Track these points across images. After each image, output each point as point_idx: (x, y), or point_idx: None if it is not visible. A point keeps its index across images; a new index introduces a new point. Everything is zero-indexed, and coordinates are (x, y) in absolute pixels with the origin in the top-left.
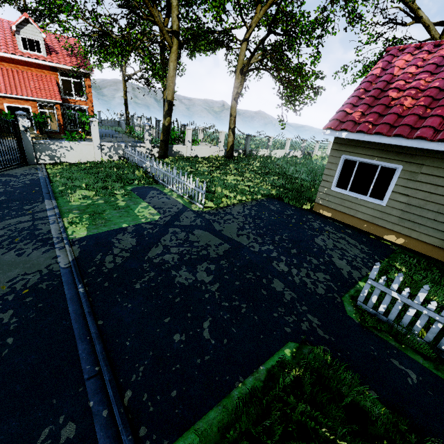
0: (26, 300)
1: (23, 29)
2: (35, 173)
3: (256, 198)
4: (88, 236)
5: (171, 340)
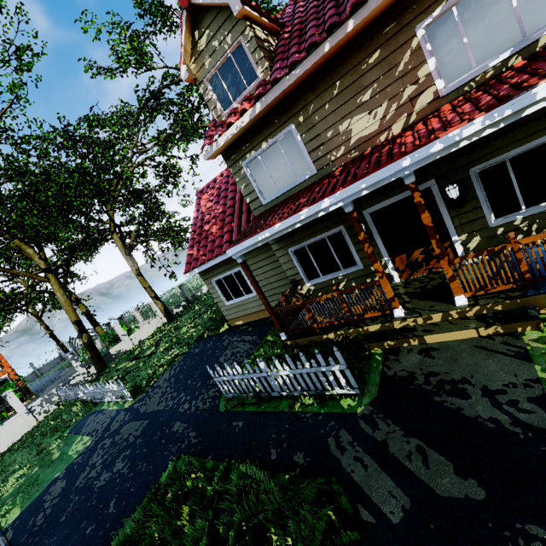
0: None
1: None
2: None
3: (182, 352)
4: (21, 513)
5: (84, 536)
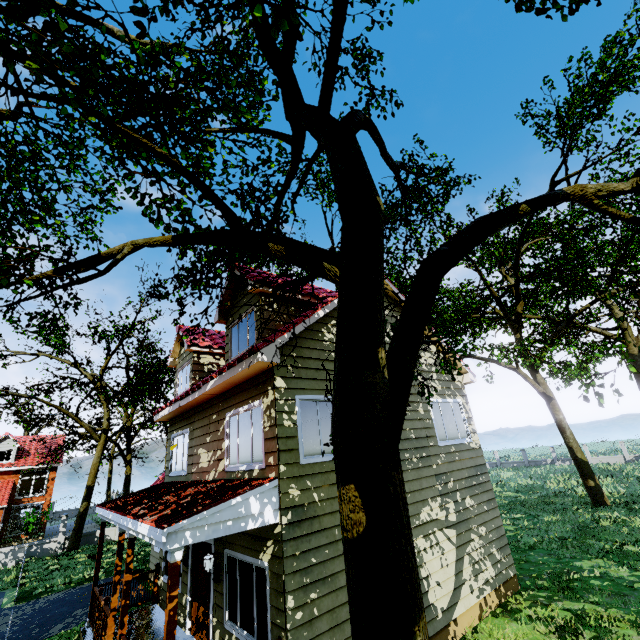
0: None
1: (0, 444)
2: None
3: None
4: None
5: None
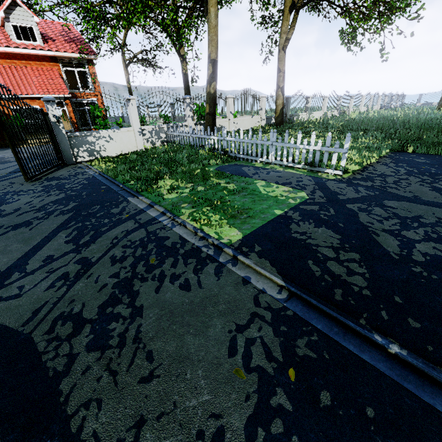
0: (321, 401)
1: (13, 14)
2: (84, 172)
3: (386, 153)
4: (250, 237)
5: None
